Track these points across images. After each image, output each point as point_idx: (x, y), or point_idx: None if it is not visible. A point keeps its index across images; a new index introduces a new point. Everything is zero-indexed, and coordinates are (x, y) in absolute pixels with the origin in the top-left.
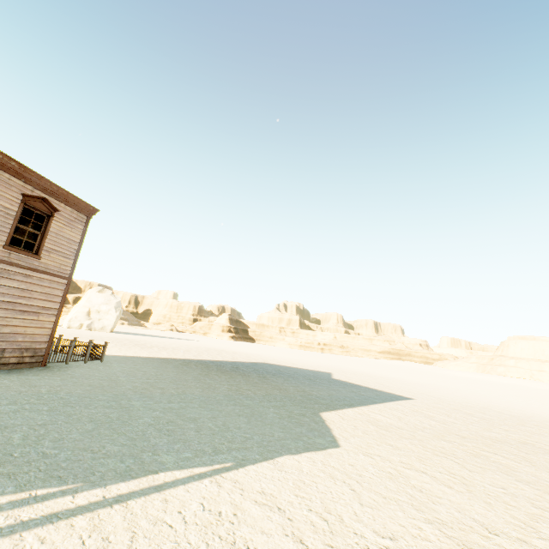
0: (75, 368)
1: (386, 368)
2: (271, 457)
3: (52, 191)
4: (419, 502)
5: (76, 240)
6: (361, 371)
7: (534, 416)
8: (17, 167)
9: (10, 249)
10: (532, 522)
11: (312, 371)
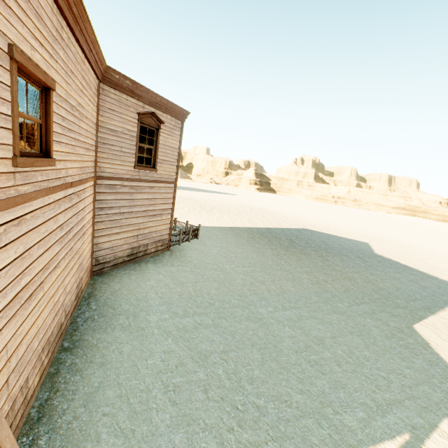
0: (188, 251)
1: (407, 230)
2: (433, 423)
3: (157, 103)
4: None
5: (176, 147)
6: (390, 237)
7: None
8: (130, 85)
9: (138, 168)
10: None
11: (351, 242)
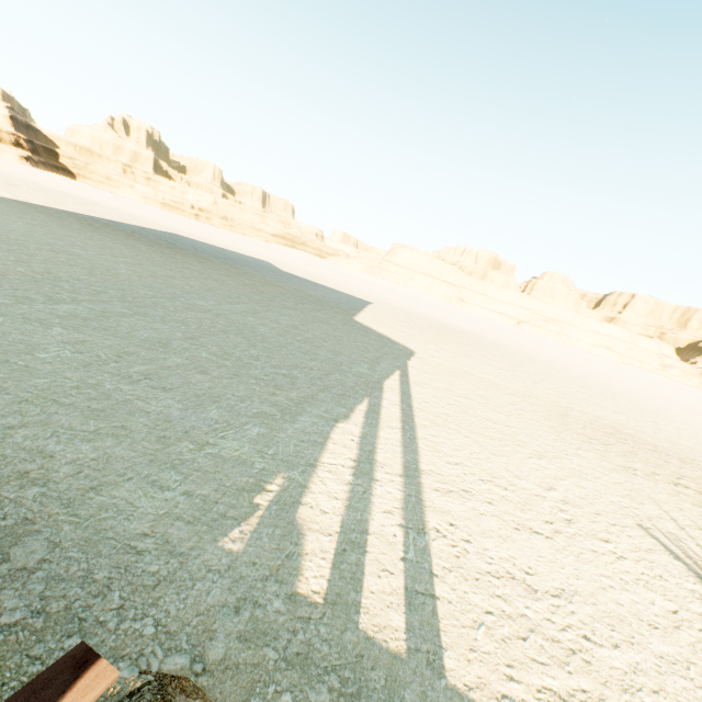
0: None
1: (295, 259)
2: (405, 364)
3: None
4: (493, 385)
5: None
6: (285, 261)
7: (442, 321)
8: None
9: None
10: (528, 390)
11: (251, 258)
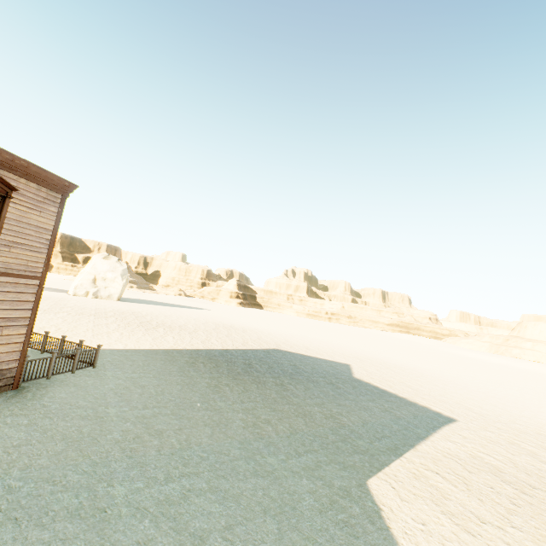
0: (57, 388)
1: (399, 348)
2: None
3: (4, 162)
4: None
5: (48, 227)
6: (377, 356)
7: None
8: None
9: None
10: None
11: (330, 364)
